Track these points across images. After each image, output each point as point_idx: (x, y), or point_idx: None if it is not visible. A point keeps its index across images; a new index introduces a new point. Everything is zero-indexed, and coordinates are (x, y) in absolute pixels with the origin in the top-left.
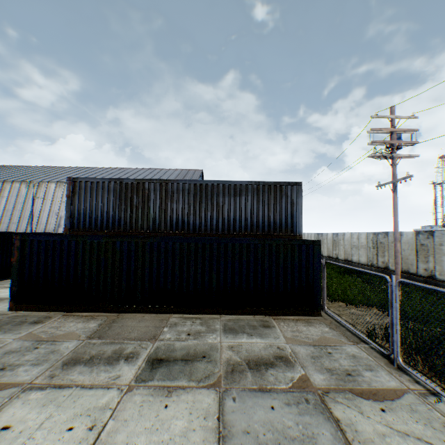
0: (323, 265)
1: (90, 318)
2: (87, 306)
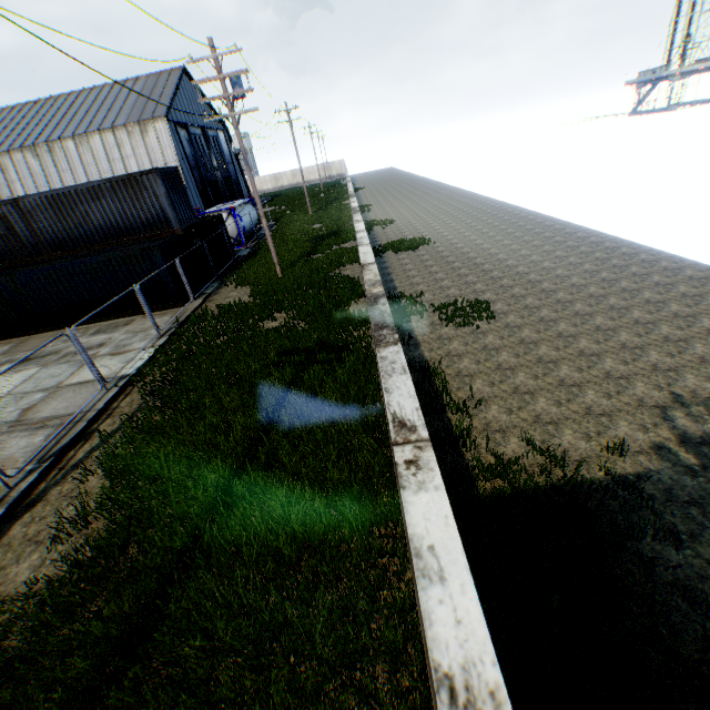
0: (177, 264)
1: (9, 343)
2: (7, 336)
